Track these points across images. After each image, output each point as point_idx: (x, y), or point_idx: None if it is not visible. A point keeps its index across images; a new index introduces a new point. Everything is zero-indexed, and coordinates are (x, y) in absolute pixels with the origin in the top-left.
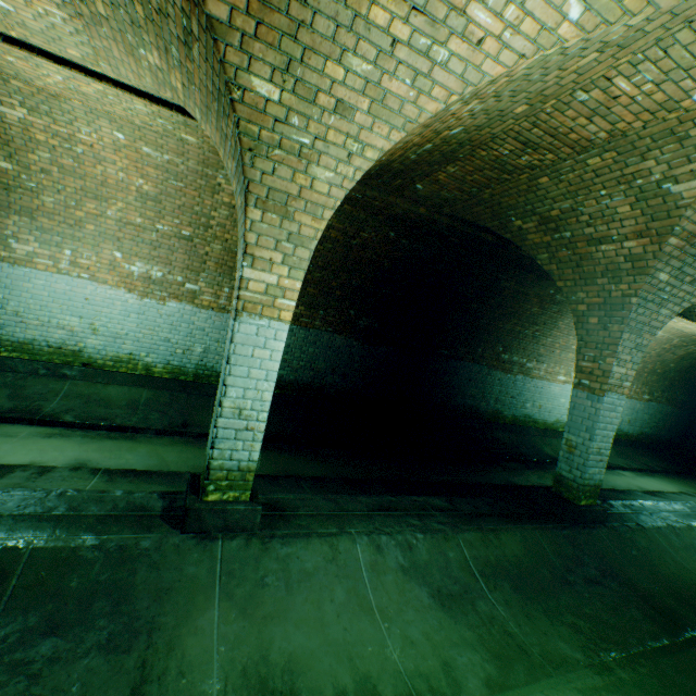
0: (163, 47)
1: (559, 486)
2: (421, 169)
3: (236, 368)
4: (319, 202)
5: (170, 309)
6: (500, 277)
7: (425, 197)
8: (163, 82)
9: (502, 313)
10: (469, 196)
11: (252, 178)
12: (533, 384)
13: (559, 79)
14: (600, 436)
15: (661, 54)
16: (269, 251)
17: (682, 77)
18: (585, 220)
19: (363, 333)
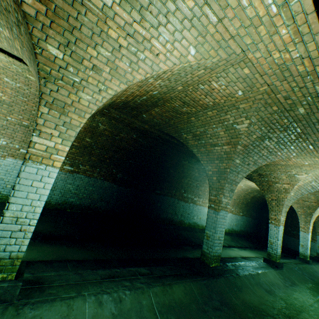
0: (10, 27)
1: (203, 257)
2: (144, 107)
3: (19, 192)
4: (83, 109)
5: (7, 162)
6: (182, 159)
7: (147, 120)
8: (12, 45)
9: (183, 175)
10: (165, 122)
11: (45, 92)
12: (197, 207)
13: (192, 78)
14: (219, 231)
15: (226, 75)
16: (51, 129)
17: (234, 85)
18: (209, 136)
19: (119, 181)
